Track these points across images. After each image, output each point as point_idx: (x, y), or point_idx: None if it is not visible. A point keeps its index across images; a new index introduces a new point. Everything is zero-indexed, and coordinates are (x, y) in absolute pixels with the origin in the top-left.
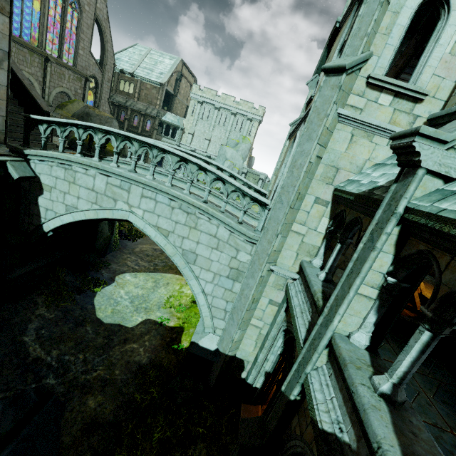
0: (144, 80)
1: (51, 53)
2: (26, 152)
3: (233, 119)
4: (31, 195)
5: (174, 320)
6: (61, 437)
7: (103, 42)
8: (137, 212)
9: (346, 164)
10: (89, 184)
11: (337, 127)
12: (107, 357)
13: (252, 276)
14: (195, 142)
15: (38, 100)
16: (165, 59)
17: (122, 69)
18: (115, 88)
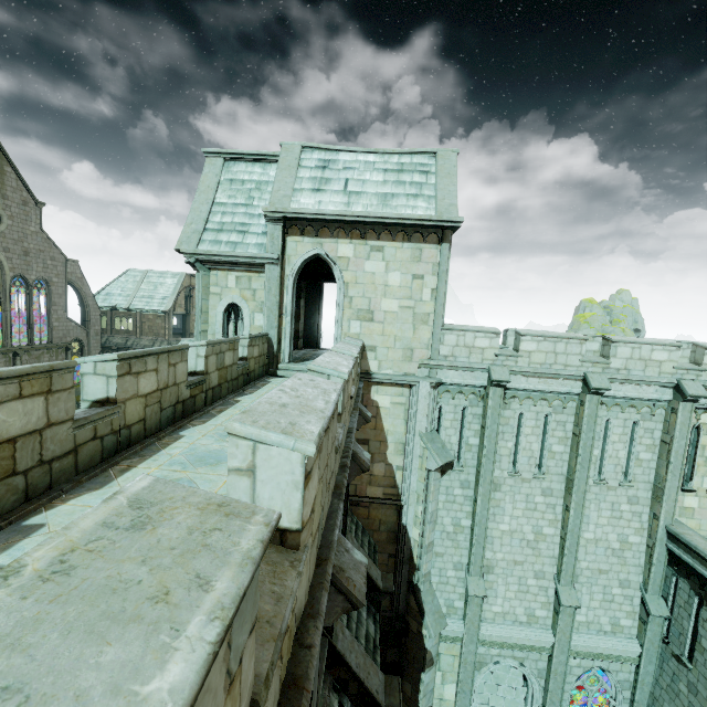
0: (144, 312)
1: (20, 343)
2: None
3: None
4: None
5: None
6: None
7: (82, 299)
8: None
9: None
10: None
11: None
12: None
13: None
14: None
15: None
16: (167, 279)
17: (114, 306)
18: (110, 329)
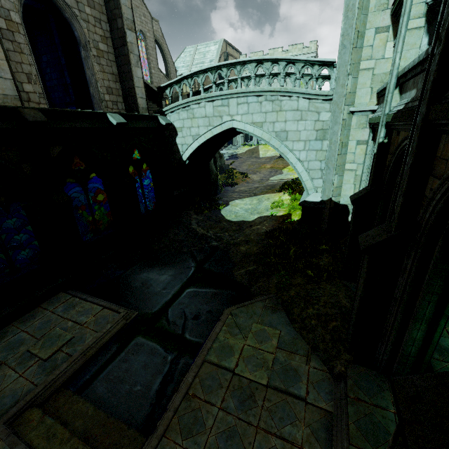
0: None
1: None
2: (163, 110)
3: None
4: (172, 139)
5: (282, 212)
6: (232, 260)
7: (164, 56)
8: (237, 119)
9: None
10: (202, 113)
11: None
12: (243, 233)
13: (335, 123)
14: None
15: (154, 89)
16: (210, 47)
17: (181, 74)
18: None
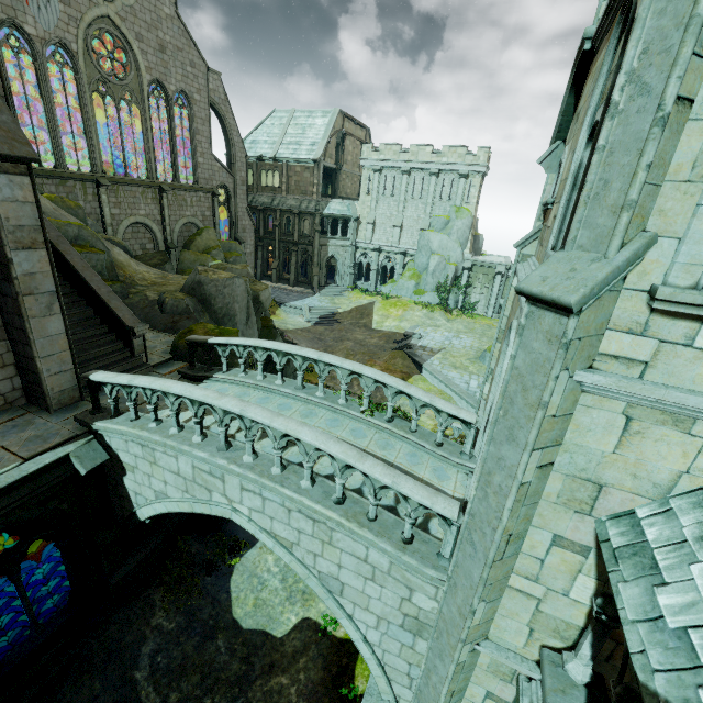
0: (291, 163)
1: (165, 178)
2: (94, 426)
3: (434, 182)
4: (116, 474)
5: None
6: None
7: (226, 133)
8: (241, 509)
9: (622, 478)
10: (172, 466)
11: (582, 400)
12: (245, 702)
13: (440, 656)
14: (379, 234)
15: (119, 314)
16: (316, 119)
17: (260, 155)
18: (255, 185)
